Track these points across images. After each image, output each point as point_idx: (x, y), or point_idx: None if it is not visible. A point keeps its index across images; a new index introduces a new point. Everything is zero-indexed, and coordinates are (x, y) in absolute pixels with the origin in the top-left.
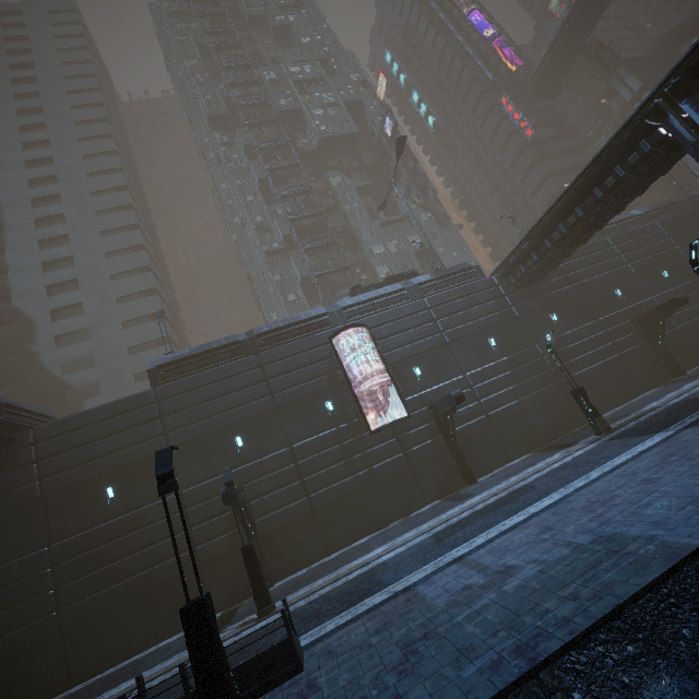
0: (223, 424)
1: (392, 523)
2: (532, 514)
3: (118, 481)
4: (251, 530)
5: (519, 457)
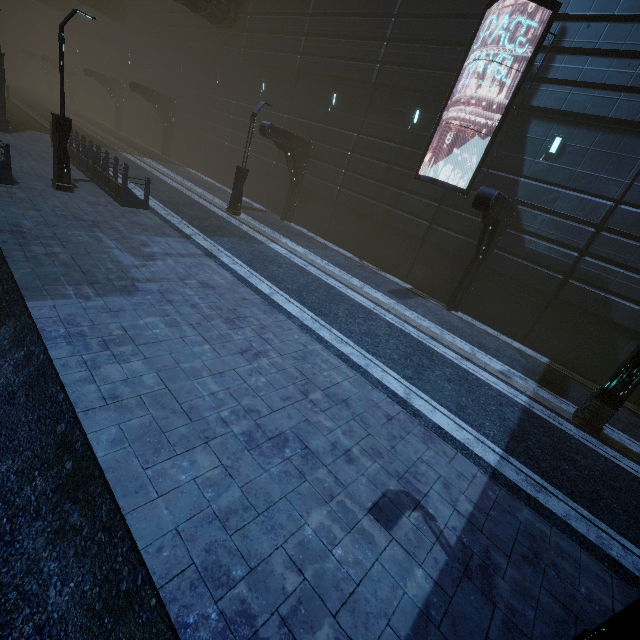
0: (333, 72)
1: (369, 263)
2: (264, 294)
3: (269, 79)
4: (294, 176)
5: (540, 352)
